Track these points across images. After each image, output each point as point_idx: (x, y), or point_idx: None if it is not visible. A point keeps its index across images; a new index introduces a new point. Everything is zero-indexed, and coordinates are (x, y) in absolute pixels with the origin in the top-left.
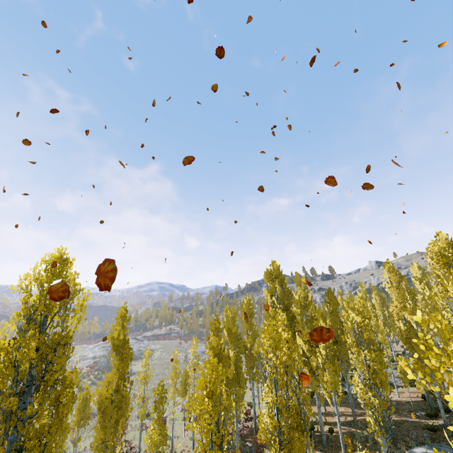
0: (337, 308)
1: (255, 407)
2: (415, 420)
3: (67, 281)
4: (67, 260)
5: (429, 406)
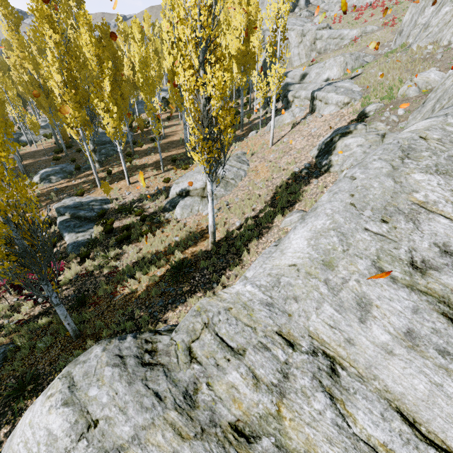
0: None
1: None
2: (47, 158)
3: None
4: None
5: (59, 147)
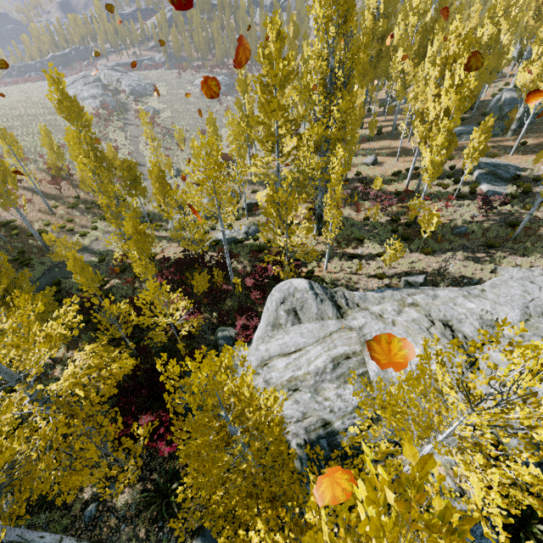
0: None
1: None
2: None
3: None
4: None
5: None
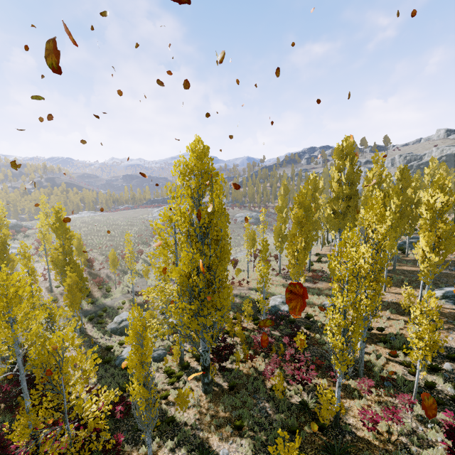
0: (409, 186)
1: (310, 257)
2: (448, 272)
3: (212, 167)
4: (208, 148)
5: None
